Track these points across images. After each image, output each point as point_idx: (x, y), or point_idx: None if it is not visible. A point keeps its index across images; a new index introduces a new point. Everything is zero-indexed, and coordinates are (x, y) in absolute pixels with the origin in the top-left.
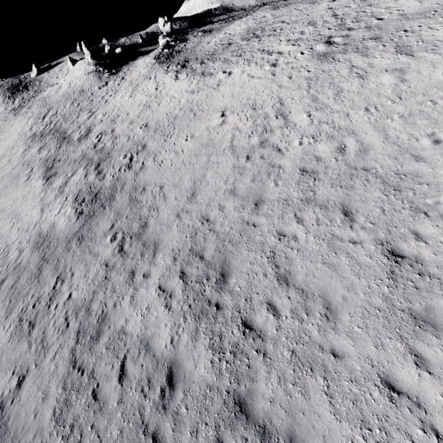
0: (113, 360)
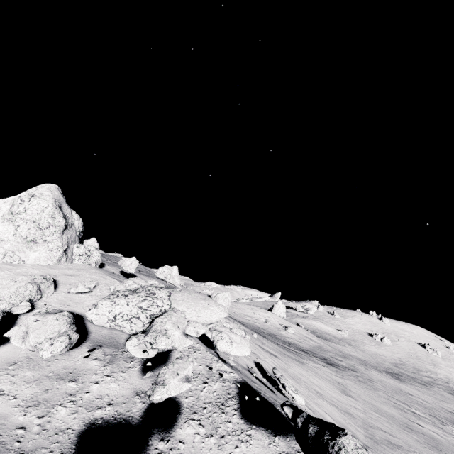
0: (452, 391)
